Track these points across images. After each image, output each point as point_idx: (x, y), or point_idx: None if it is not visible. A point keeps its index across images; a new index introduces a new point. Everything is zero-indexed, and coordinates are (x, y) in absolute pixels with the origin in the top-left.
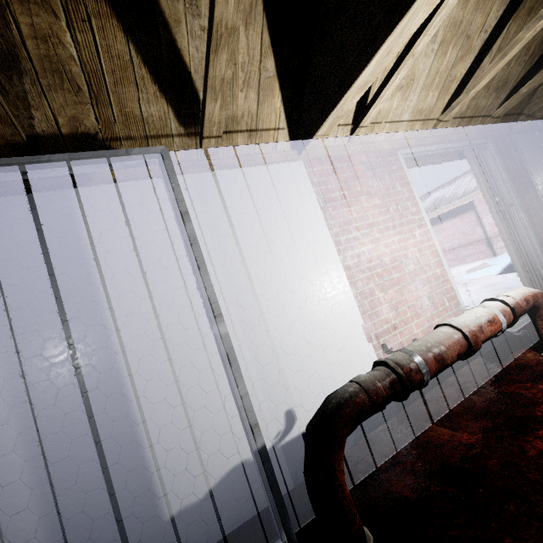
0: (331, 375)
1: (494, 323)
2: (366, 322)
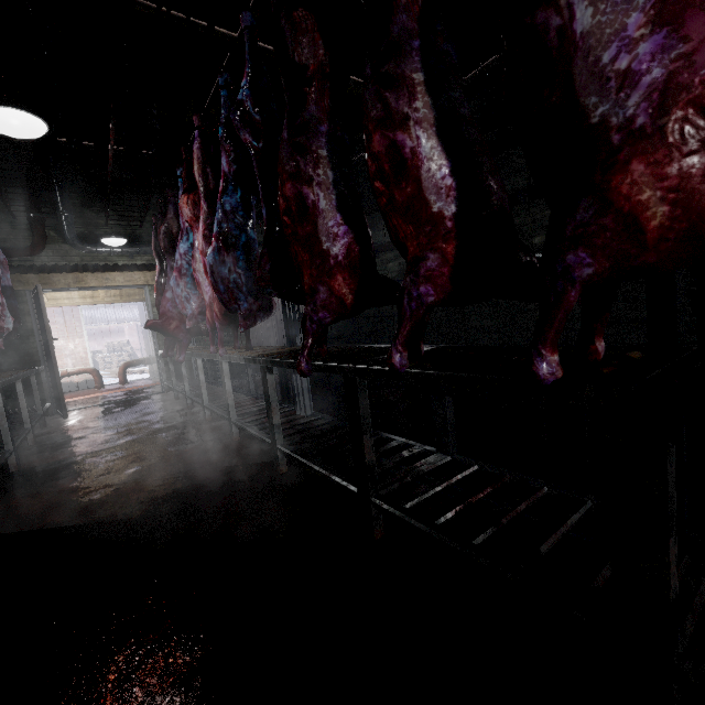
0: None
1: None
2: None
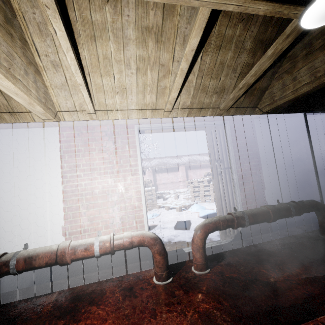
0: (29, 248)
1: (88, 251)
2: (65, 224)
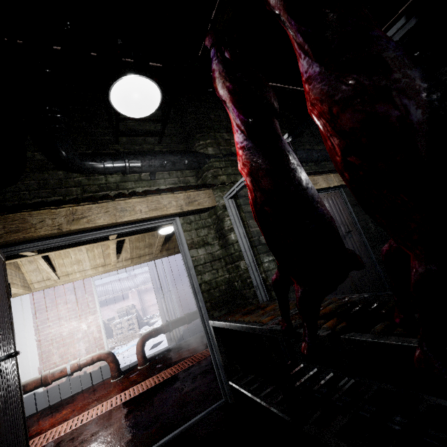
0: None
1: (63, 372)
2: (41, 365)
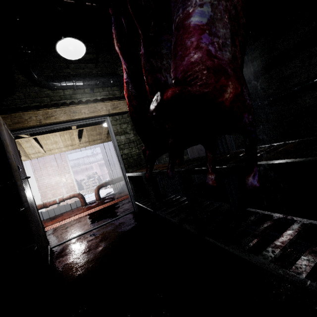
0: None
1: (54, 201)
2: (42, 198)
